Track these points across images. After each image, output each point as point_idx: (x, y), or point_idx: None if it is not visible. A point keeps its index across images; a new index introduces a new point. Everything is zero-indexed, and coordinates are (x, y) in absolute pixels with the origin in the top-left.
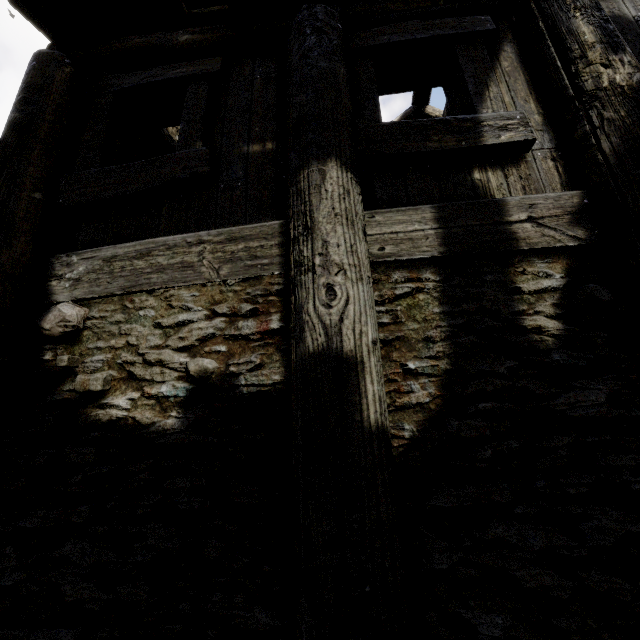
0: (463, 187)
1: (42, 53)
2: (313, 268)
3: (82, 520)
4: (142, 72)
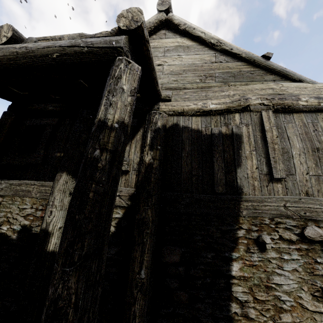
0: None
1: (6, 112)
2: (49, 205)
3: None
4: (35, 119)
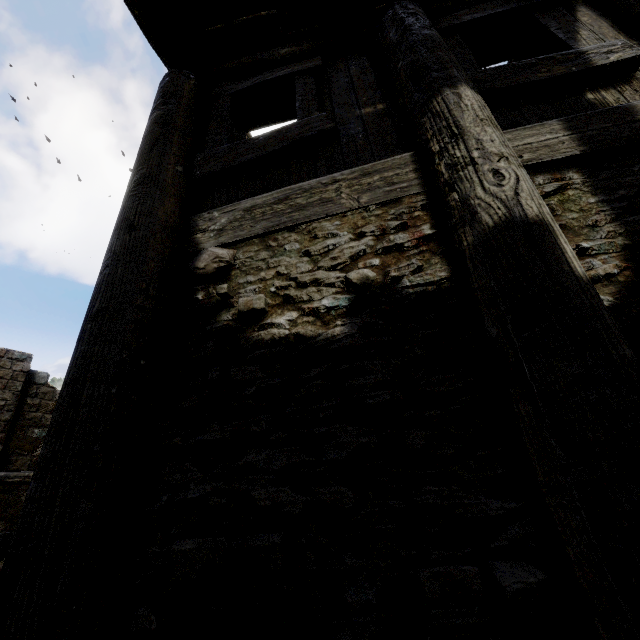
0: (580, 106)
1: (173, 72)
2: (473, 161)
3: (262, 429)
4: (253, 78)
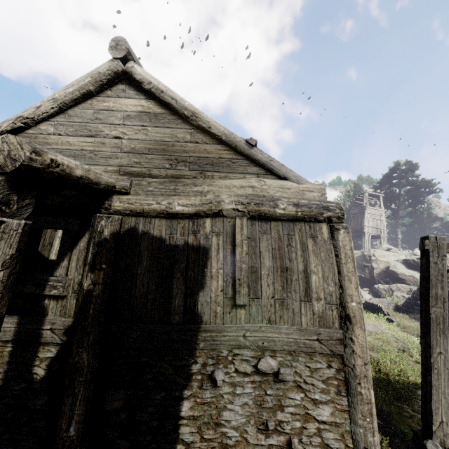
0: (39, 306)
1: None
2: None
3: None
4: None
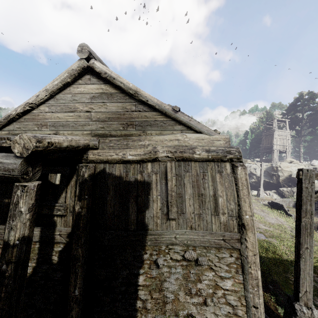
0: (51, 221)
1: None
2: None
3: None
4: None
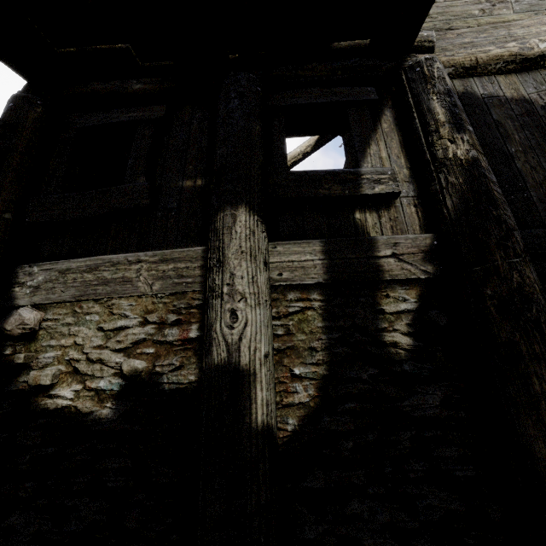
0: (347, 224)
1: (18, 96)
2: (221, 295)
3: (27, 494)
4: (101, 113)
